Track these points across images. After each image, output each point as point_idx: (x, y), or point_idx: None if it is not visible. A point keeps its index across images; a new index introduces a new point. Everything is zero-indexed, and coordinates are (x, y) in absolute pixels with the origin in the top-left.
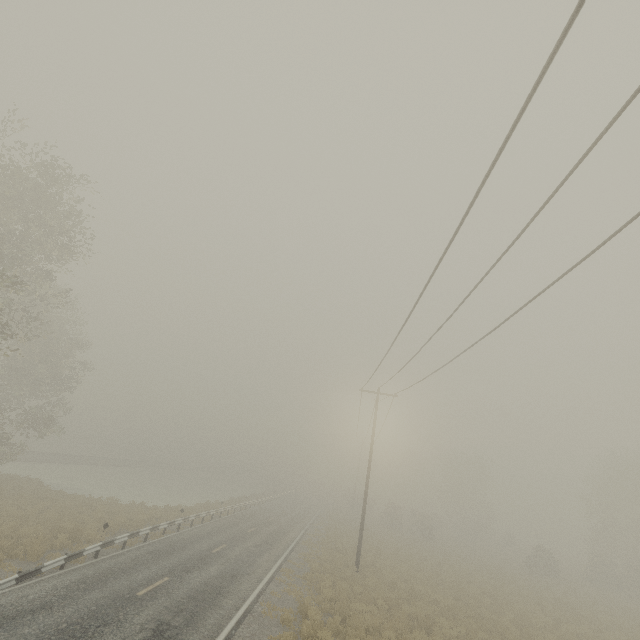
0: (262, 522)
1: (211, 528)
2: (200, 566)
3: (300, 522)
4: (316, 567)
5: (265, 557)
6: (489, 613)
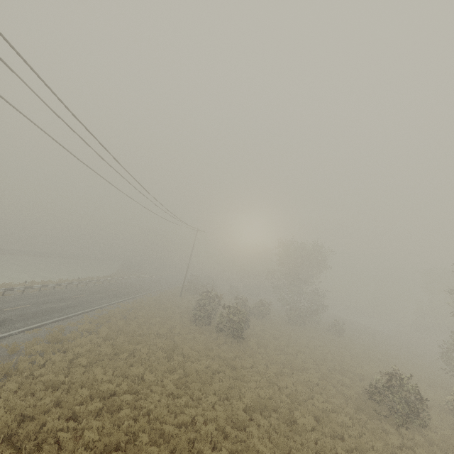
0: None
1: None
2: None
3: None
4: None
5: None
6: None
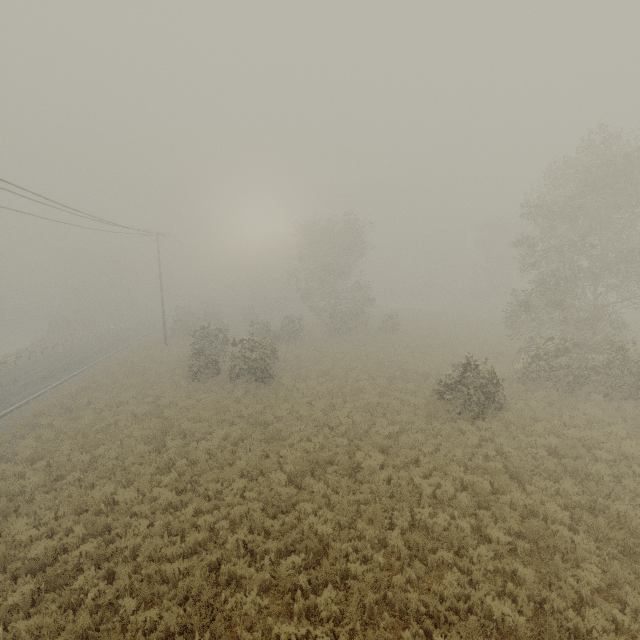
0: None
1: None
2: None
3: None
4: None
5: None
6: None
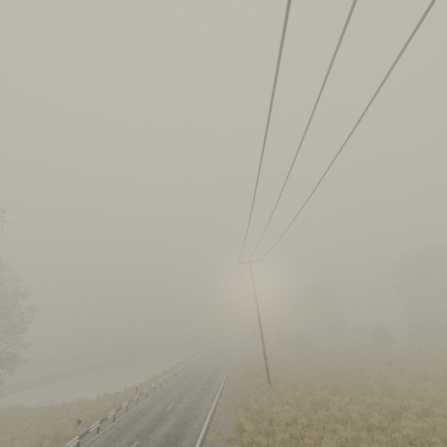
0: (197, 375)
1: (162, 393)
2: (159, 424)
3: (224, 366)
4: (242, 393)
5: (205, 399)
6: (360, 381)
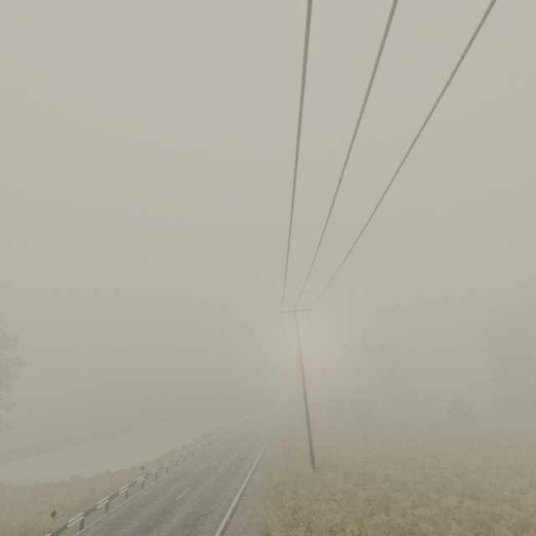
0: (225, 453)
1: (176, 475)
2: (162, 521)
3: (260, 441)
4: (276, 481)
5: (228, 487)
6: (433, 472)
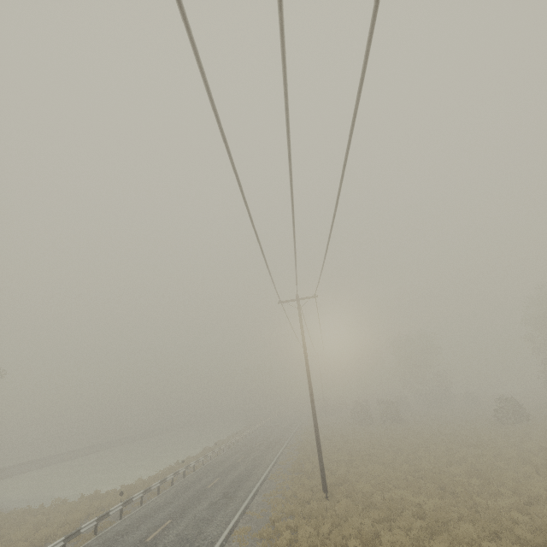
0: (229, 467)
1: (165, 499)
2: None
3: (272, 451)
4: (275, 513)
5: (216, 520)
6: (484, 500)
